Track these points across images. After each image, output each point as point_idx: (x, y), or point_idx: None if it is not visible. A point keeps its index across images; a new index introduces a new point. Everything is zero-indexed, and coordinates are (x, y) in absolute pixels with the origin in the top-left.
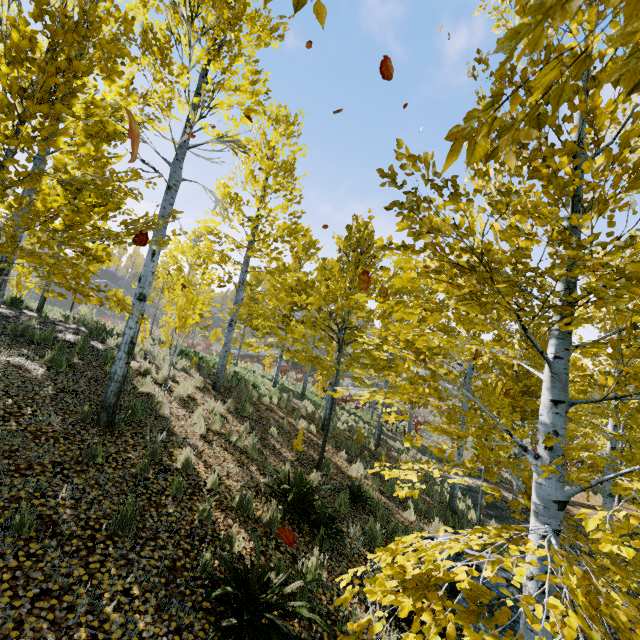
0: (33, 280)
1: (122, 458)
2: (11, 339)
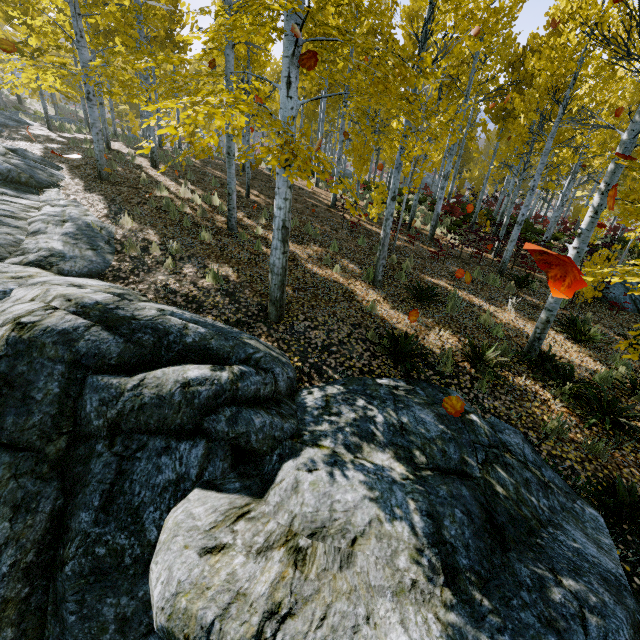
0: None
1: (24, 107)
2: None
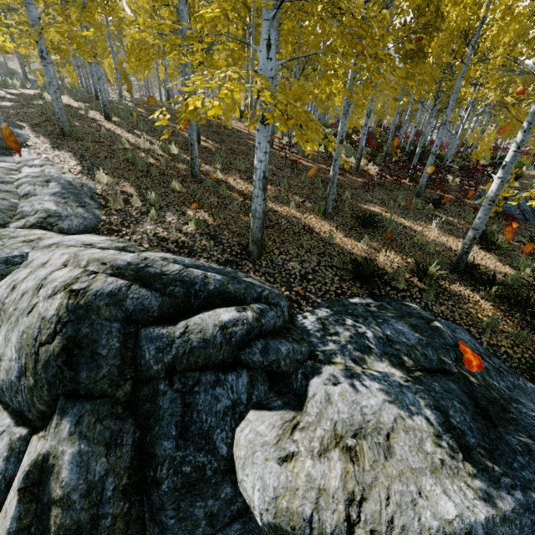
0: None
1: None
2: None
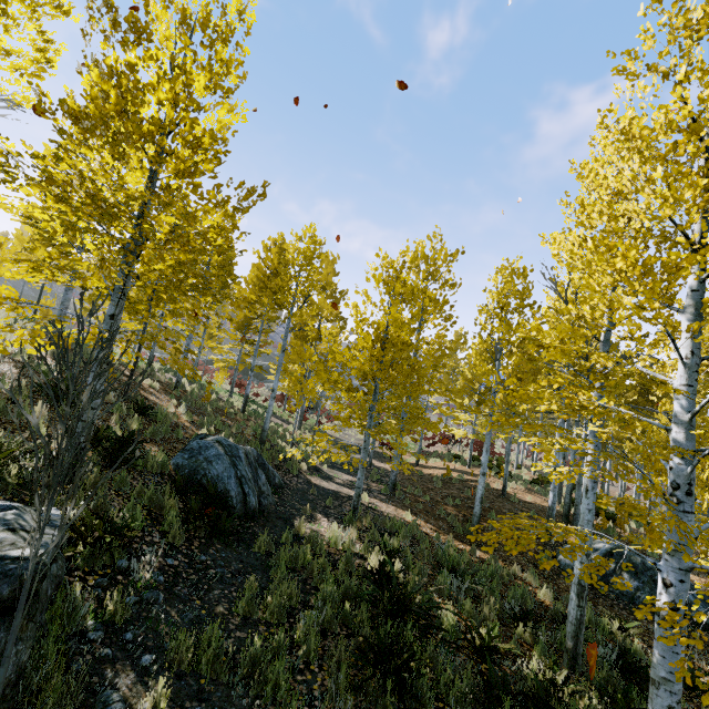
0: None
1: None
2: None
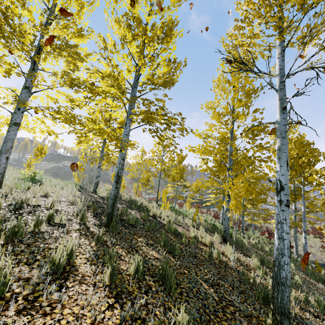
0: (50, 166)
1: None
2: (123, 226)
